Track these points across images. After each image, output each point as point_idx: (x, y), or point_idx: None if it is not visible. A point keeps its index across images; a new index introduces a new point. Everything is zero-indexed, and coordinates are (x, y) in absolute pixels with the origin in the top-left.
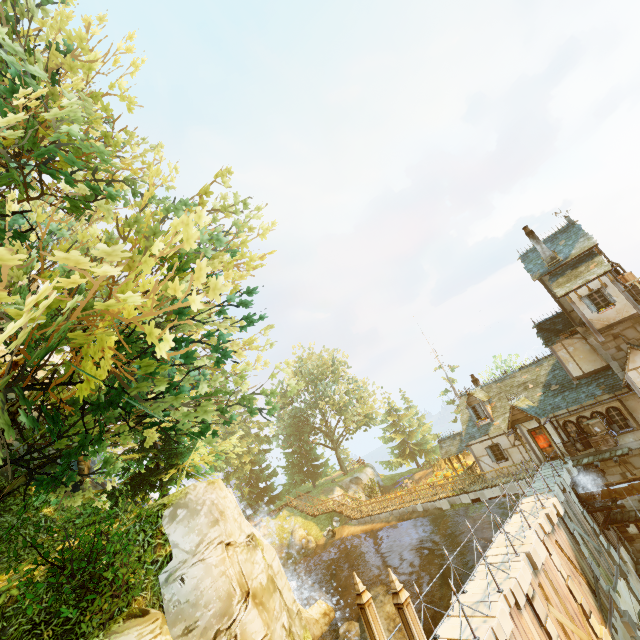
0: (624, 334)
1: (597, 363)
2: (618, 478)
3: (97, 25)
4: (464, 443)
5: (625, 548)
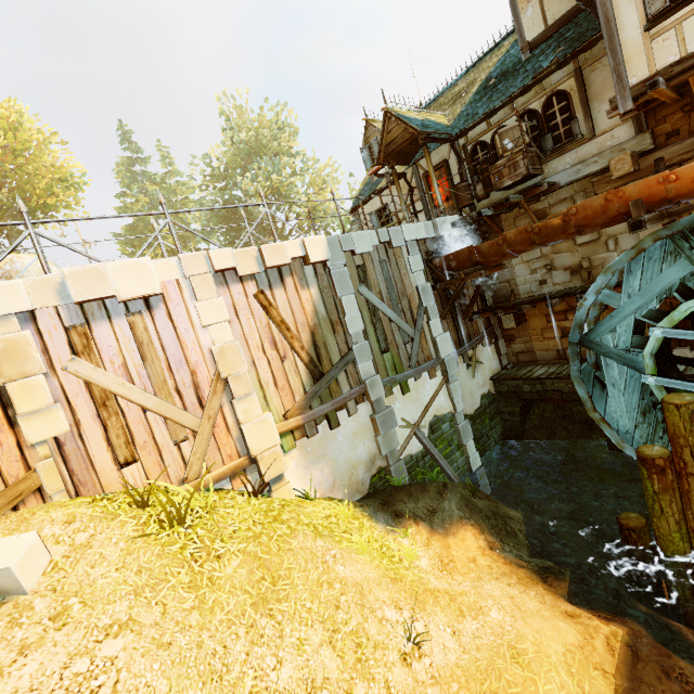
0: None
1: None
2: None
3: None
4: None
5: (496, 349)
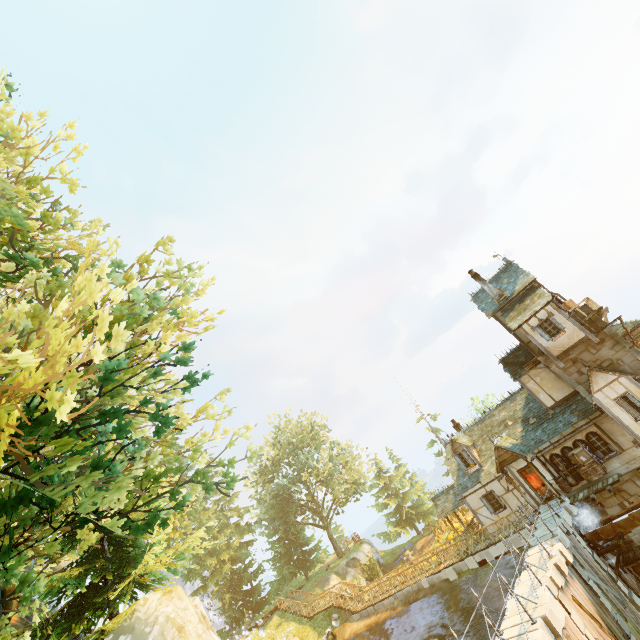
0: (581, 358)
1: (565, 390)
2: (618, 510)
3: (37, 121)
4: (459, 496)
5: None
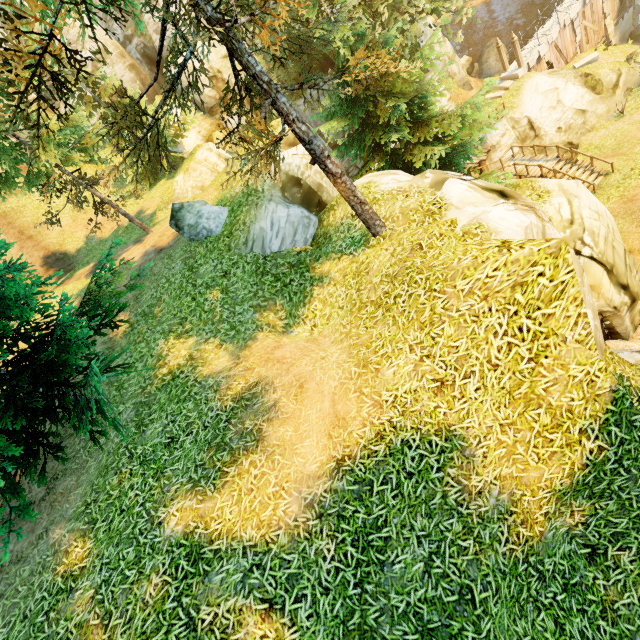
0: None
1: None
2: None
3: None
4: None
5: None
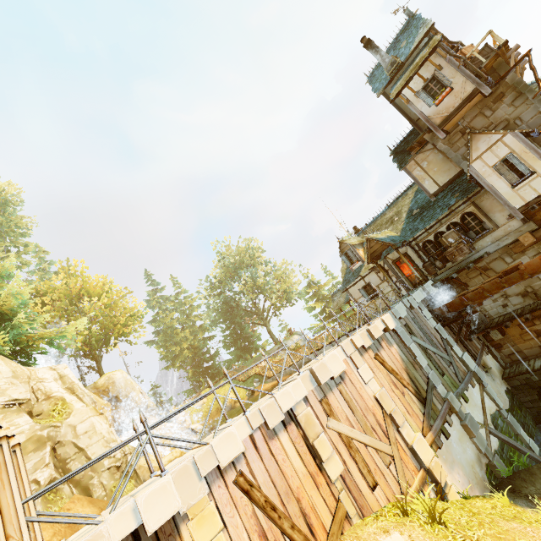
0: (472, 126)
1: (452, 171)
2: None
3: None
4: None
5: (493, 356)
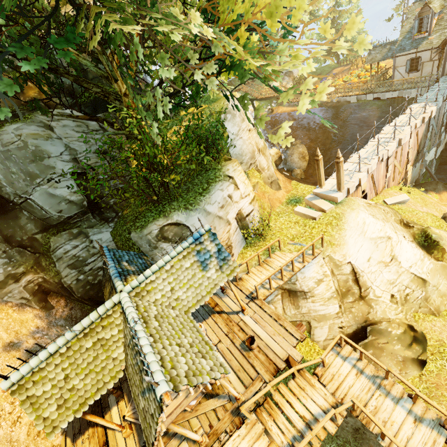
0: None
1: None
2: None
3: None
4: (391, 52)
5: None
